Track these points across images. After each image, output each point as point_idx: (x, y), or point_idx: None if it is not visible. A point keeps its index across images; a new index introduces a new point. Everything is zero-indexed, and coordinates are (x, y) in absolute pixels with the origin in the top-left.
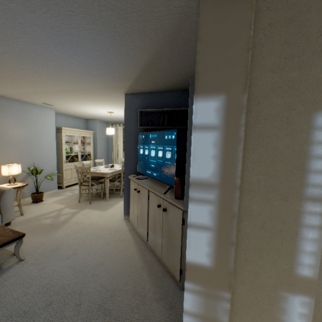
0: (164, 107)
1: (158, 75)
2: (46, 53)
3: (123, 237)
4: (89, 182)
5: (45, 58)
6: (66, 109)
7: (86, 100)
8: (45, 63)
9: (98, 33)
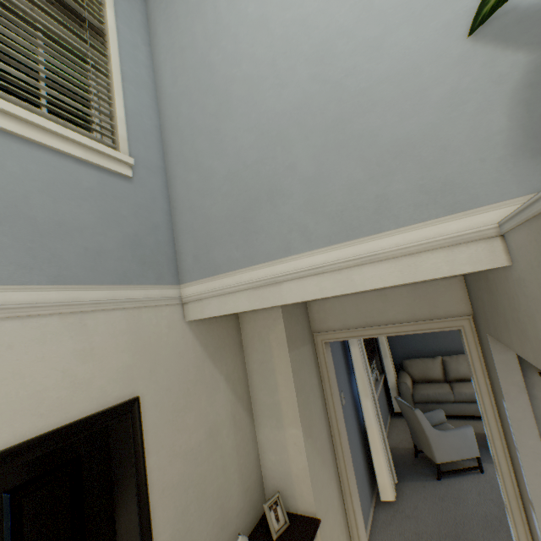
0: None
1: None
2: None
3: None
4: None
5: None
6: None
7: None
8: None
9: None
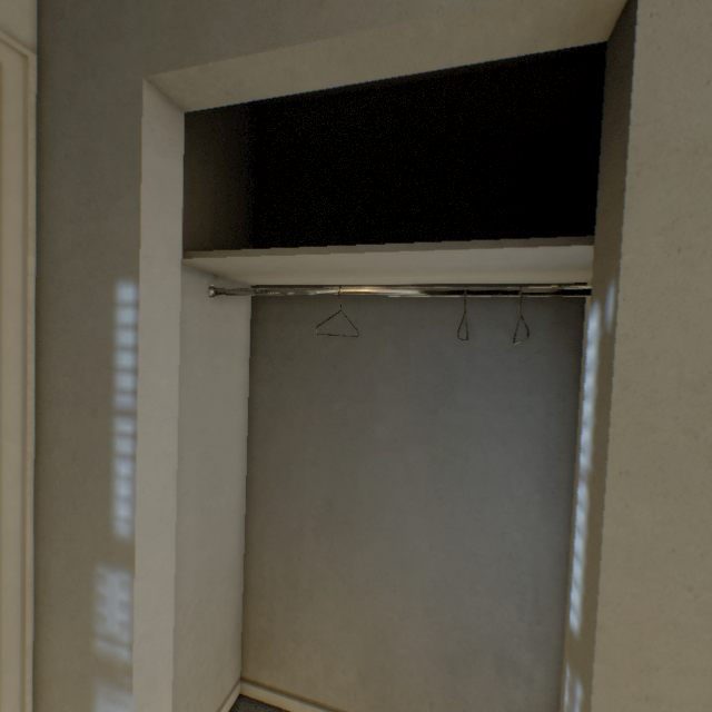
0: None
1: None
2: None
3: None
4: None
5: None
6: None
7: None
8: None
9: None
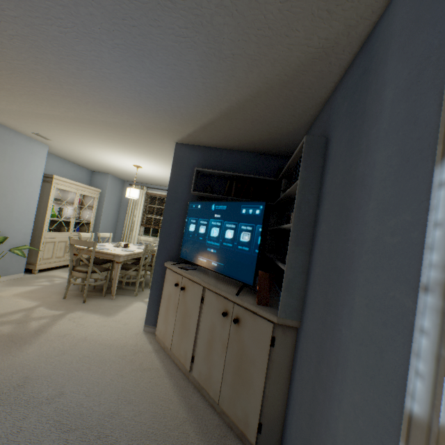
0: (232, 171)
1: (240, 125)
2: (90, 54)
3: (146, 363)
4: (90, 266)
5: (83, 61)
6: (67, 150)
7: (109, 142)
8: (78, 69)
9: (191, 46)
